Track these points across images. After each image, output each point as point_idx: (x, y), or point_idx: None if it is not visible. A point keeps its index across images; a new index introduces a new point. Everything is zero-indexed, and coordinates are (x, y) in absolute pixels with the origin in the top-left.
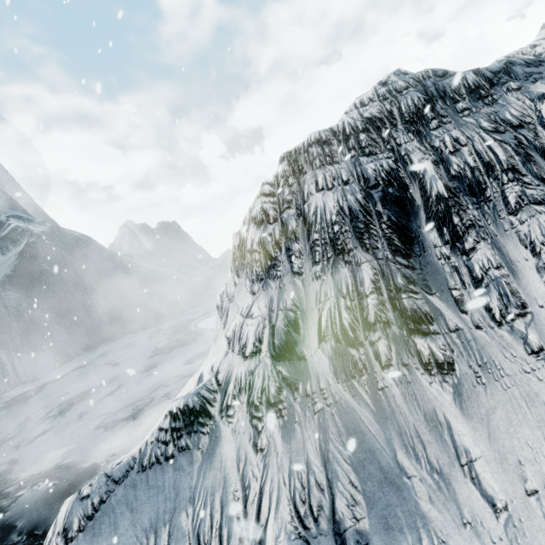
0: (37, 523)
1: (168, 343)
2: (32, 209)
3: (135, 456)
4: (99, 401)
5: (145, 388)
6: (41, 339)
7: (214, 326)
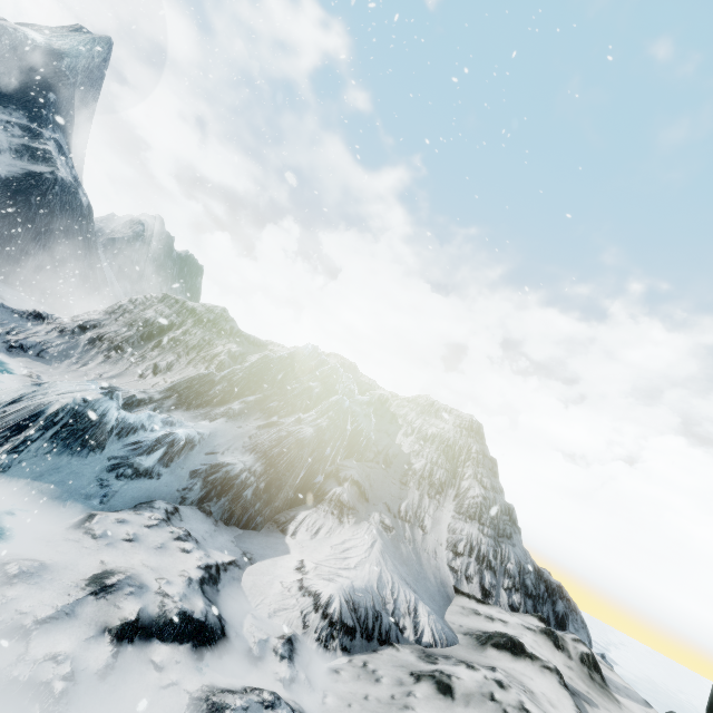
0: None
1: None
2: (78, 142)
3: (14, 309)
4: None
5: None
6: None
7: None
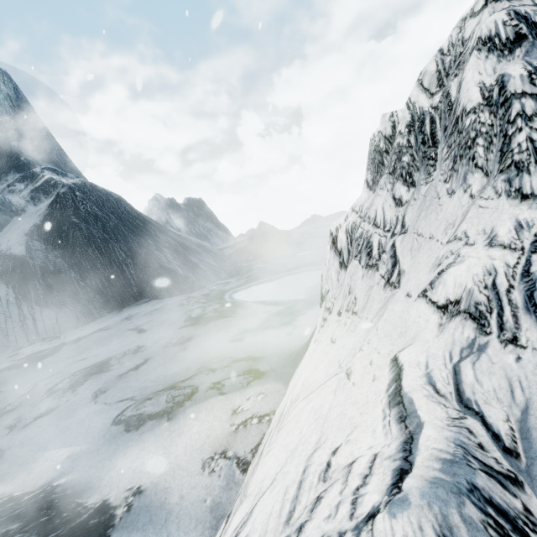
0: None
1: (203, 313)
2: (68, 168)
3: None
4: (120, 377)
5: (179, 368)
6: (64, 294)
7: (253, 299)
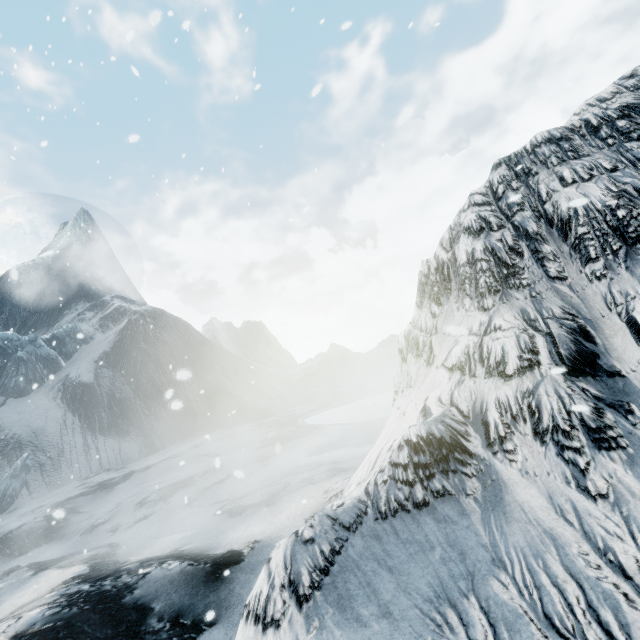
0: (180, 608)
1: (279, 434)
2: (132, 295)
3: (363, 499)
4: (207, 489)
5: (265, 478)
6: (129, 423)
7: (329, 422)
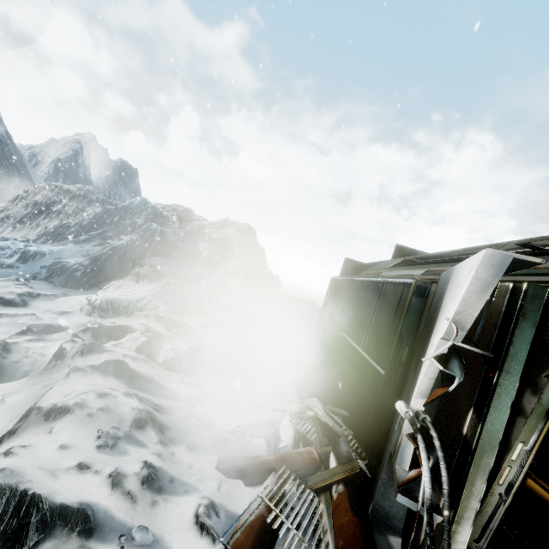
0: None
1: None
2: None
3: None
4: None
5: None
6: None
7: None
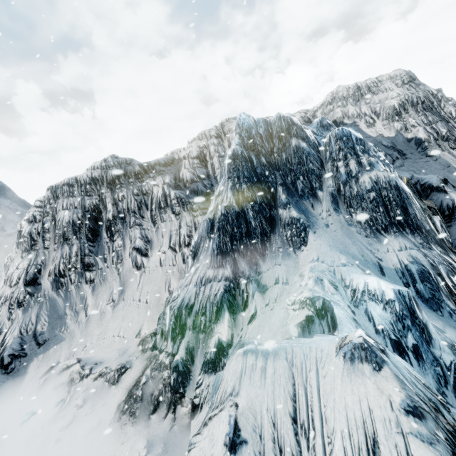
0: None
1: None
2: None
3: None
4: None
5: None
6: None
7: None
